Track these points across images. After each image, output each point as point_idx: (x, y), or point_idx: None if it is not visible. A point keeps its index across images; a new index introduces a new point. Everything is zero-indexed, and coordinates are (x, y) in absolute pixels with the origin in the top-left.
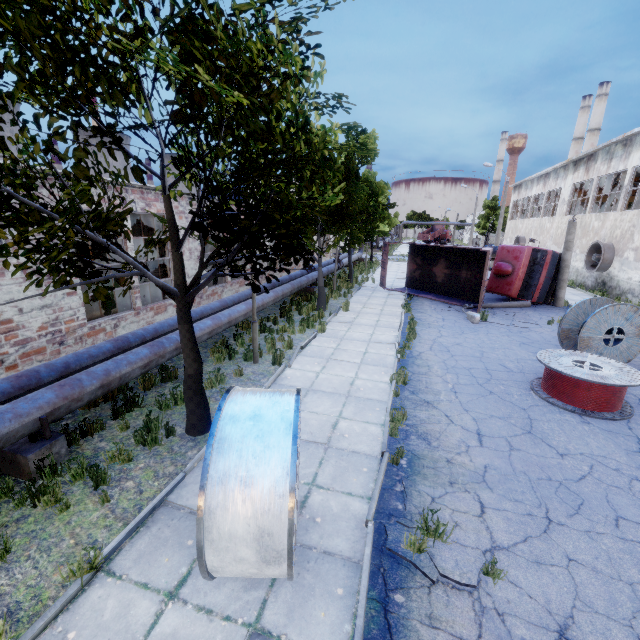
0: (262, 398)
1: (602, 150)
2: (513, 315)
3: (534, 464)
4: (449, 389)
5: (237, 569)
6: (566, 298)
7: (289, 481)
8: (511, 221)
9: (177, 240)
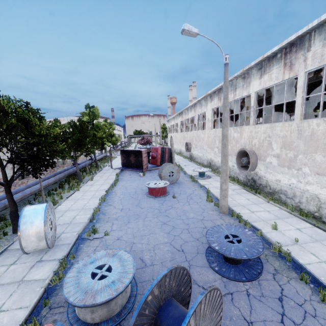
0: (37, 205)
1: (183, 111)
2: (156, 172)
3: (133, 212)
4: (119, 199)
5: (32, 245)
6: (179, 162)
7: (43, 219)
8: (169, 134)
9: (3, 166)
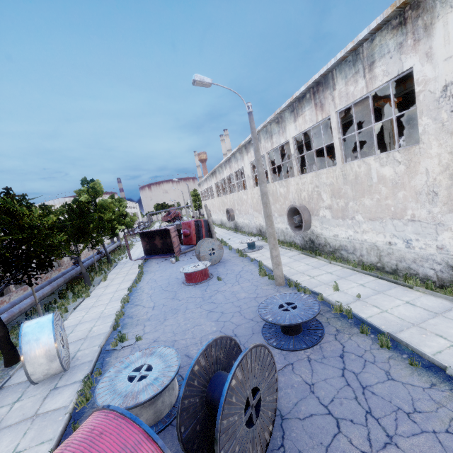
0: (40, 318)
1: (217, 169)
2: (193, 253)
3: (169, 307)
4: (149, 296)
5: (41, 369)
6: (222, 237)
7: (53, 333)
8: (203, 202)
9: None
